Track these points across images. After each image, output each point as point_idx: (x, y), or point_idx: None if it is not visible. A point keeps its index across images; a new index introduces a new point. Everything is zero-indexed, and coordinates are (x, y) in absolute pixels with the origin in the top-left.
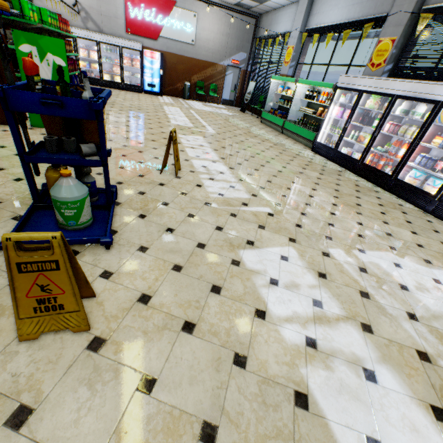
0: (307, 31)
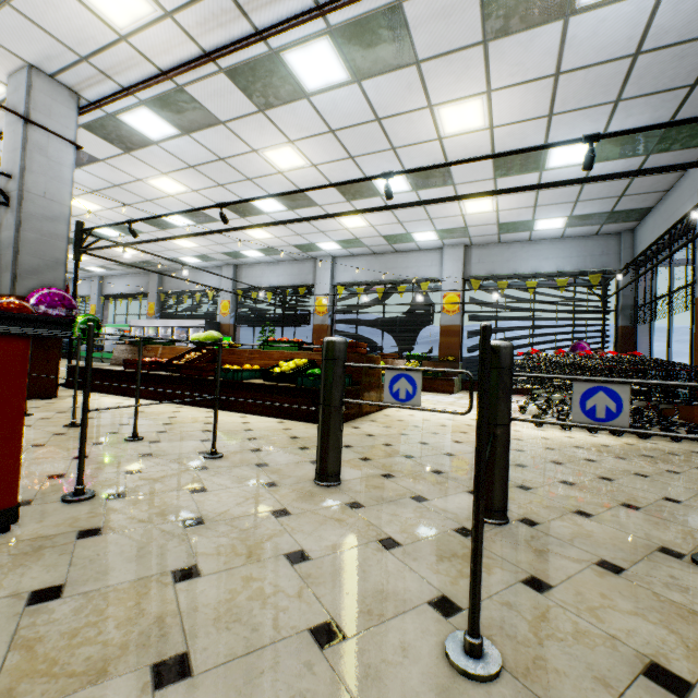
0: (105, 296)
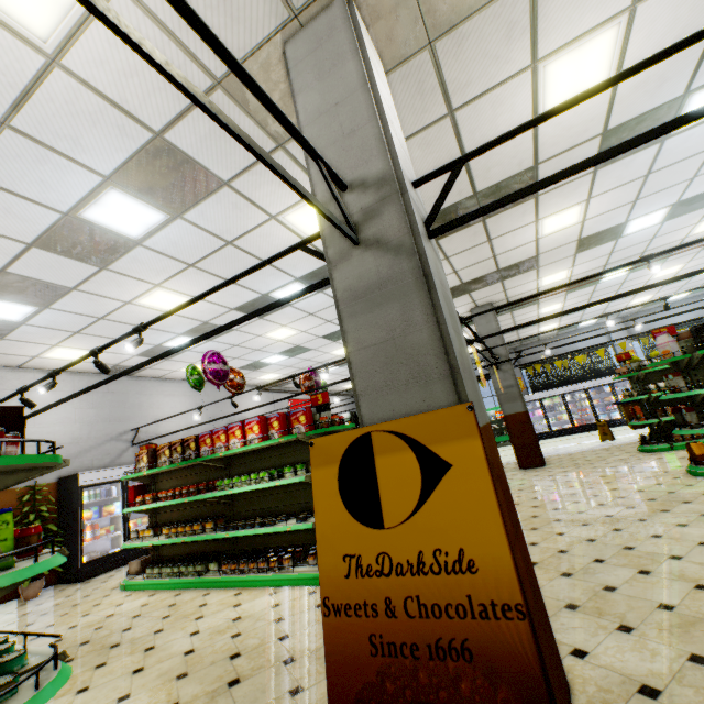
0: None
